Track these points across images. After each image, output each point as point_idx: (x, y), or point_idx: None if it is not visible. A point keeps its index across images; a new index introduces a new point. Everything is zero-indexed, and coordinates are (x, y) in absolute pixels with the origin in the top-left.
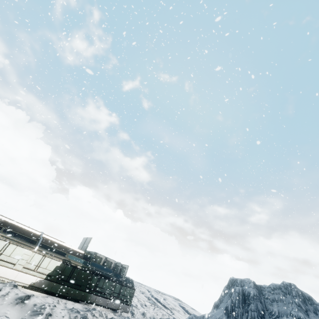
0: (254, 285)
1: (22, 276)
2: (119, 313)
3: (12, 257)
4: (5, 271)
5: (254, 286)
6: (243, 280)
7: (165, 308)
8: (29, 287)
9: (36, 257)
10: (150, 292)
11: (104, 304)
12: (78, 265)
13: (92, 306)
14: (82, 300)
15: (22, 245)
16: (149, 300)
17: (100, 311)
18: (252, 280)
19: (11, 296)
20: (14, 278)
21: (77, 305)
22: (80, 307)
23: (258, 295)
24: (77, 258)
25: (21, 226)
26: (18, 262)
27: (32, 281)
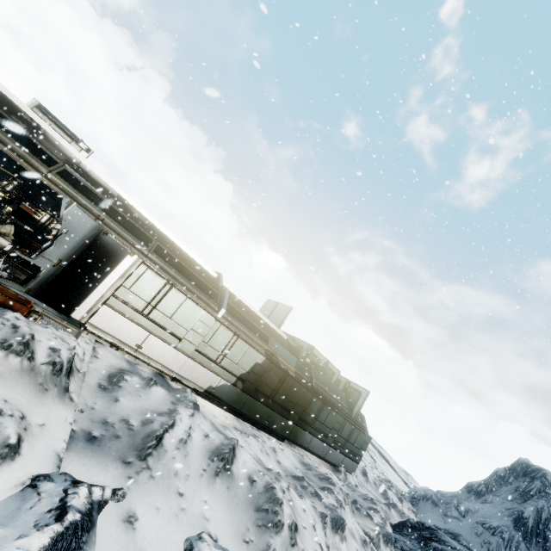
0: None
1: (192, 369)
2: (343, 474)
3: (175, 322)
4: (161, 350)
5: None
6: None
7: None
8: (204, 394)
9: (220, 334)
10: None
11: (322, 453)
12: (289, 370)
13: (301, 451)
14: (290, 439)
15: (194, 297)
16: None
17: (344, 491)
18: None
19: (197, 444)
20: (177, 370)
21: (287, 453)
22: (295, 460)
23: None
24: (285, 352)
25: (181, 247)
26: (187, 336)
27: (210, 383)
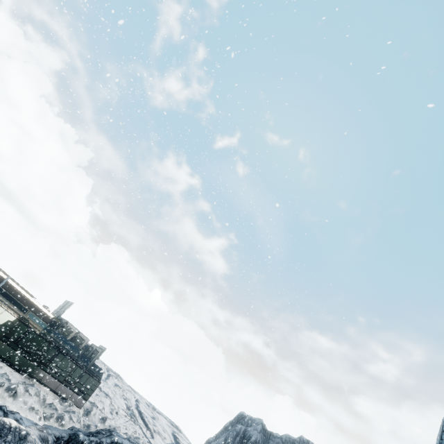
0: (262, 429)
1: None
2: (68, 404)
3: None
4: None
5: (262, 430)
6: (253, 419)
7: (145, 427)
8: None
9: None
10: (137, 402)
11: (53, 386)
12: (36, 329)
13: (37, 384)
14: (27, 372)
15: None
16: (127, 410)
17: (39, 390)
18: (262, 422)
19: None
20: None
21: (15, 375)
22: (19, 379)
23: (261, 443)
24: (39, 320)
25: None
26: None
27: None
